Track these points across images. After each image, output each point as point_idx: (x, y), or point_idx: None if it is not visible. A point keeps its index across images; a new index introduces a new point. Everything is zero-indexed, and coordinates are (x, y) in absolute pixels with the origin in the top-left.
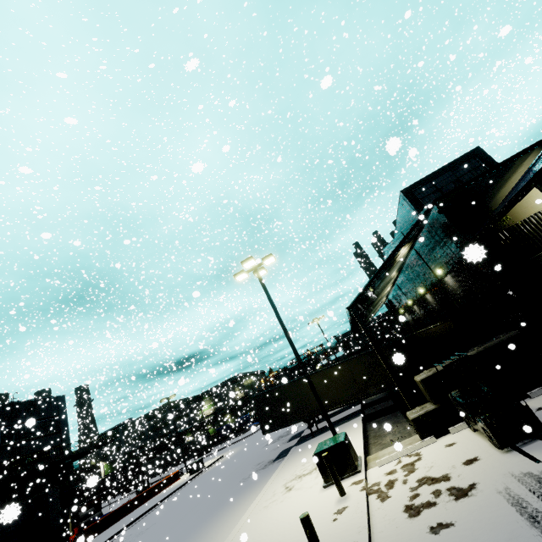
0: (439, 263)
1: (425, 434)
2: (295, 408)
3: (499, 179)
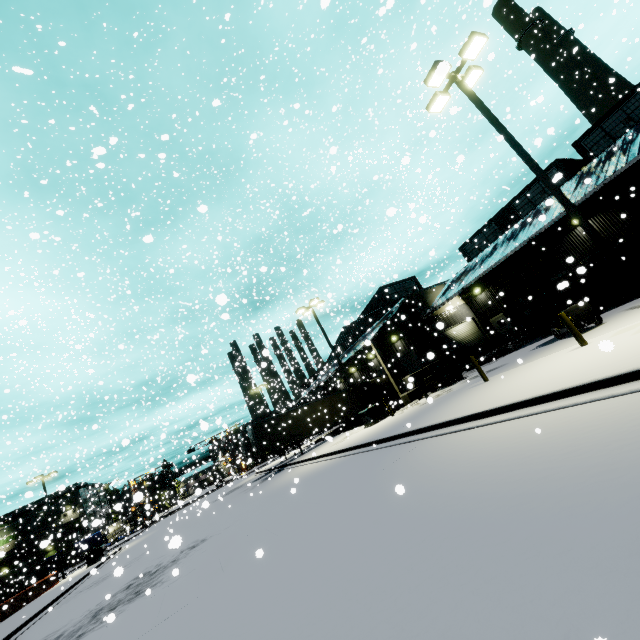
0: (396, 333)
1: (413, 400)
2: (290, 432)
3: (431, 293)
